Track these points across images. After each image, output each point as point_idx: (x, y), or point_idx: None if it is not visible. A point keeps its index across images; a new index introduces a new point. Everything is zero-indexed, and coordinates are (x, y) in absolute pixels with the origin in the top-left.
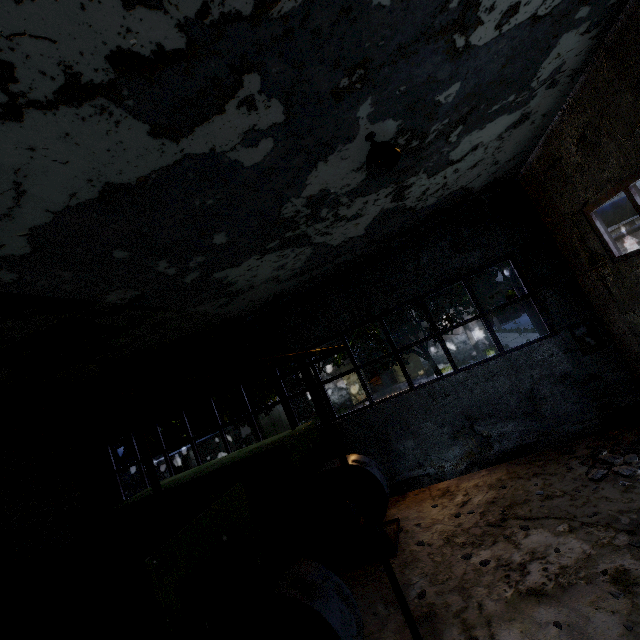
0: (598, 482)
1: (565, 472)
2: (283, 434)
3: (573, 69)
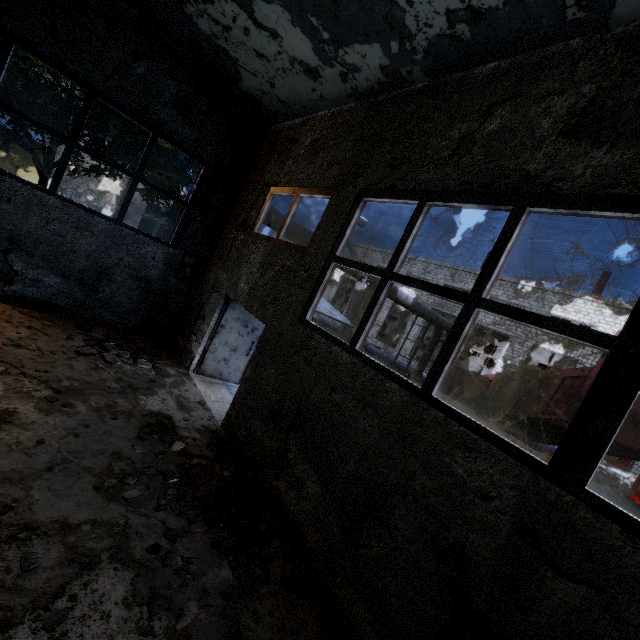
0: (81, 356)
1: (62, 339)
2: None
3: (357, 88)
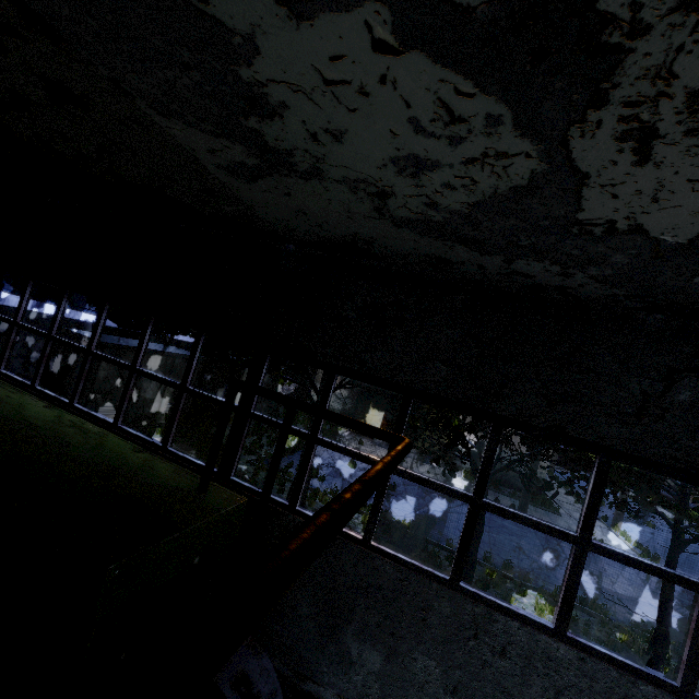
0: None
1: None
2: (178, 484)
3: None
